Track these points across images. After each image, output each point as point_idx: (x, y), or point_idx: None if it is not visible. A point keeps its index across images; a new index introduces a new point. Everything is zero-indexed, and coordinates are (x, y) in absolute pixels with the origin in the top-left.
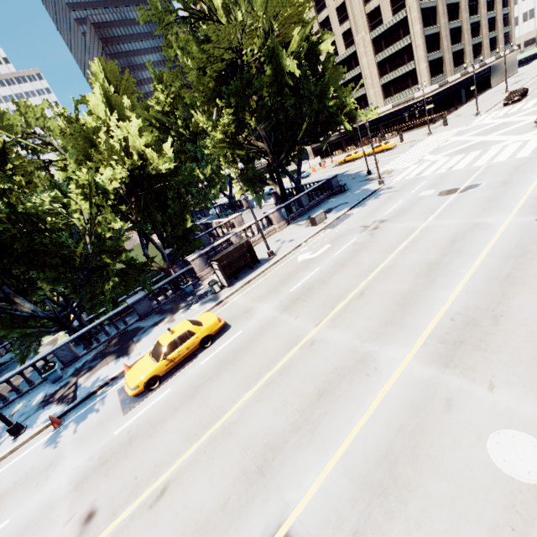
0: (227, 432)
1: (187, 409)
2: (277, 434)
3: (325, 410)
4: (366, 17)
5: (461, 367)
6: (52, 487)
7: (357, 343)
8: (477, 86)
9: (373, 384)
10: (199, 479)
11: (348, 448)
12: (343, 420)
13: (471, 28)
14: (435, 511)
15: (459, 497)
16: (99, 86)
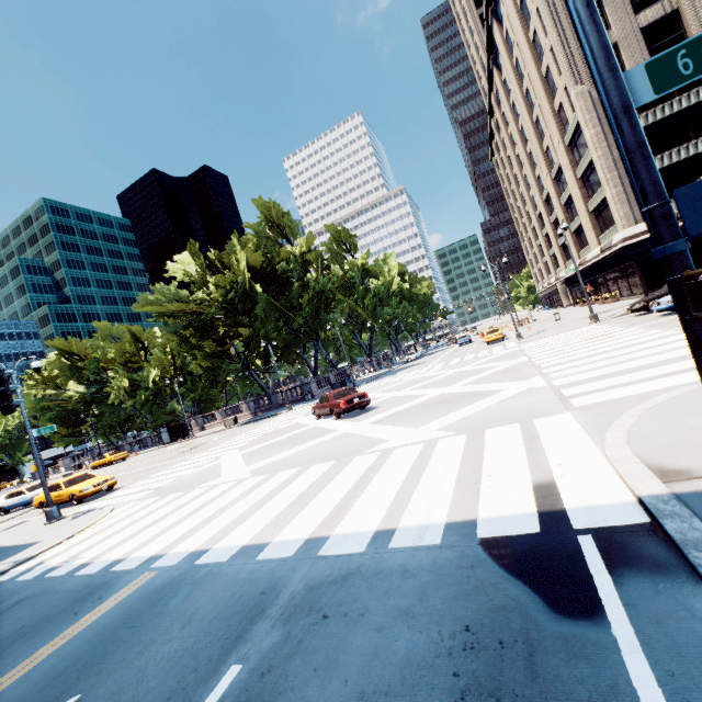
0: None
1: None
2: None
3: None
4: (555, 117)
5: None
6: None
7: None
8: None
9: None
10: None
11: None
12: None
13: None
14: None
15: None
16: None
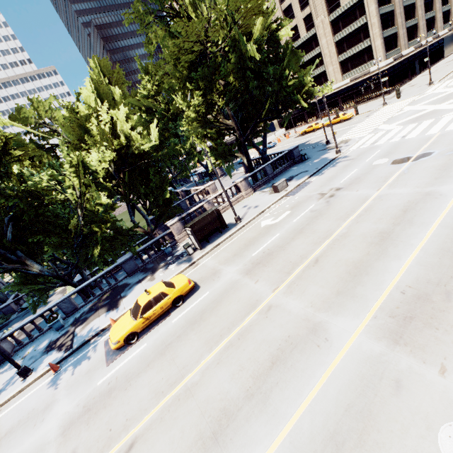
0: (189, 393)
1: (157, 365)
2: (232, 400)
3: (277, 380)
4: (325, 1)
5: (412, 345)
6: (45, 429)
7: (309, 311)
8: (431, 57)
9: (323, 356)
10: (161, 438)
11: (297, 423)
12: (293, 392)
13: (425, 3)
14: None
15: None
16: (89, 80)
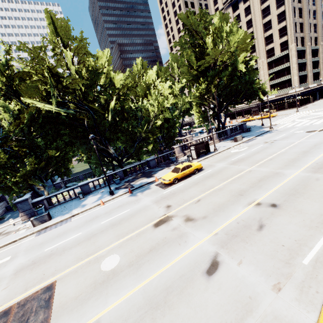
0: (220, 189)
1: (196, 186)
2: (244, 188)
3: (263, 183)
4: (265, 51)
5: (322, 172)
6: (143, 203)
7: (272, 170)
8: None
9: (283, 177)
10: (213, 197)
11: (276, 189)
12: (272, 184)
13: None
14: (314, 196)
15: (322, 193)
16: (156, 68)
